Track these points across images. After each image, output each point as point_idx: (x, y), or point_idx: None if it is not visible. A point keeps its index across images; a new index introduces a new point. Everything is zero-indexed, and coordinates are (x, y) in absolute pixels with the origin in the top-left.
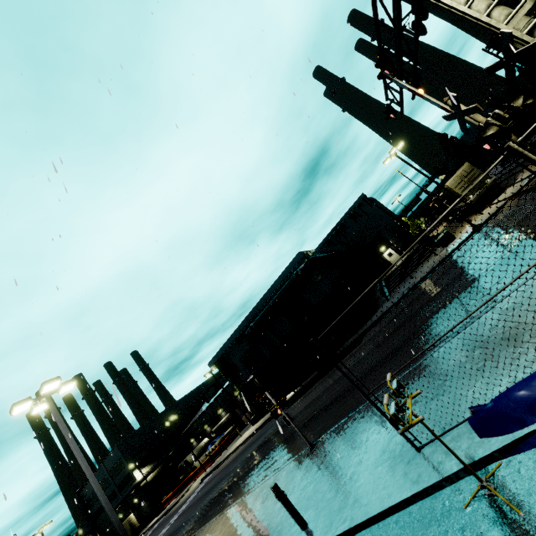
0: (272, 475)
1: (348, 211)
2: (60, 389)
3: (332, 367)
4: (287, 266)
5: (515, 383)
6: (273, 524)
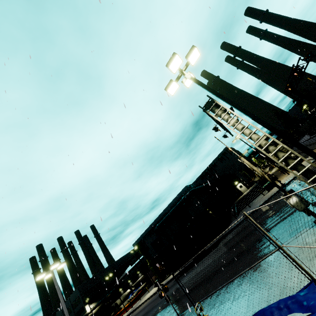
0: None
1: (217, 156)
2: (58, 266)
3: (201, 258)
4: (179, 193)
5: (252, 314)
6: None
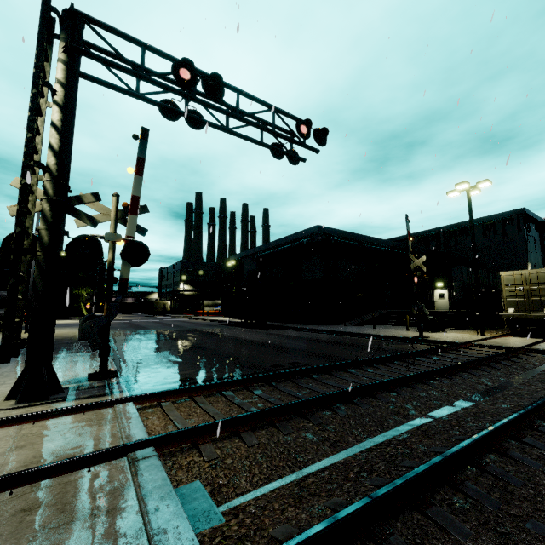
0: None
1: (485, 218)
2: None
3: (248, 327)
4: (304, 230)
5: None
6: None
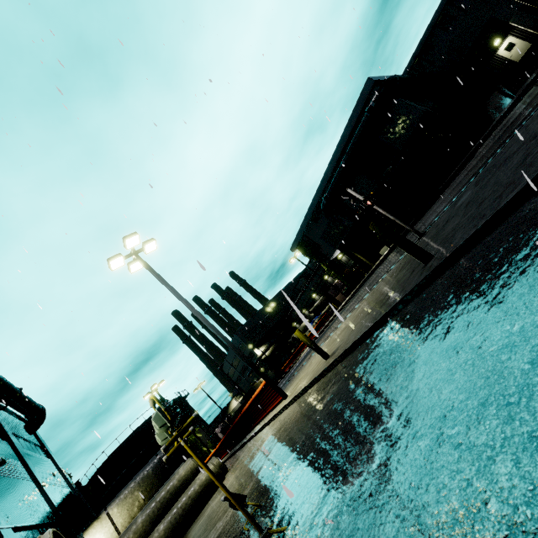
0: (372, 288)
1: (434, 17)
2: (144, 247)
3: (432, 203)
4: (355, 105)
5: None
6: (381, 299)
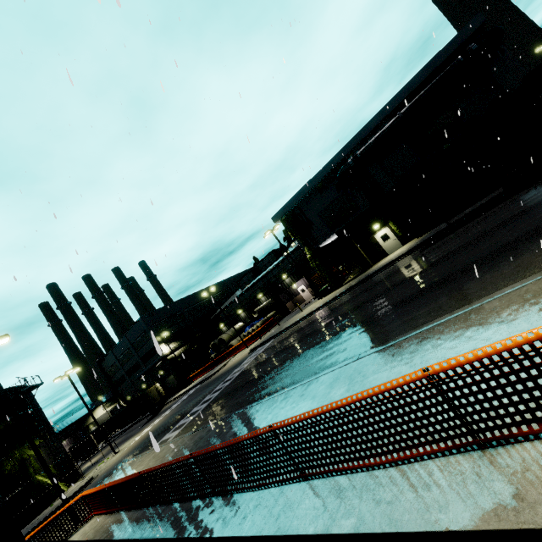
0: None
1: None
2: None
3: None
4: (446, 45)
5: None
6: None
